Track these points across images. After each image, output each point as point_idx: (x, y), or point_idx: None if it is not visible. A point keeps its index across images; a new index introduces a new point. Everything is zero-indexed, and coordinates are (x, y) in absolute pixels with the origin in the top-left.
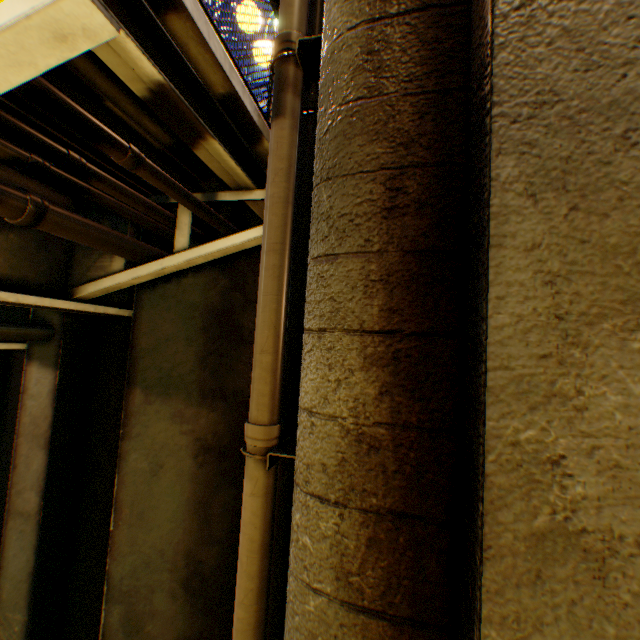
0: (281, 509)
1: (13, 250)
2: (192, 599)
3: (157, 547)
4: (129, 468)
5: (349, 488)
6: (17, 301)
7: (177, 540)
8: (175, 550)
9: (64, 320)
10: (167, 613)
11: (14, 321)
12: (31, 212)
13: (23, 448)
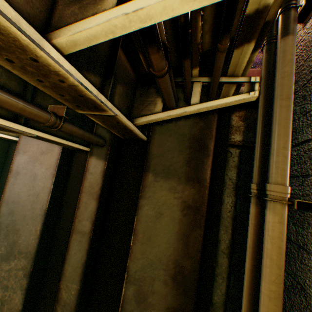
0: (258, 238)
1: (120, 95)
2: (176, 286)
3: (157, 256)
4: (143, 213)
5: None
6: (122, 118)
7: (169, 253)
8: (167, 259)
9: (111, 137)
10: (161, 292)
11: None
12: (166, 69)
13: (83, 198)
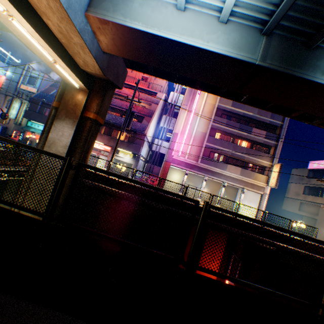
0: None
1: None
2: None
3: None
4: None
5: None
6: None
7: None
8: None
9: None
10: None
11: None
12: None
13: None
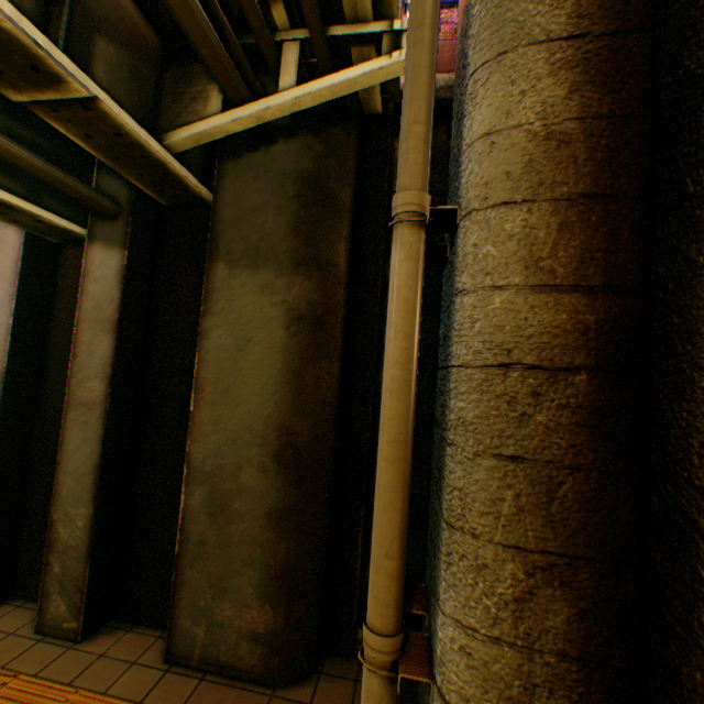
0: None
1: (111, 65)
2: (284, 472)
3: (244, 424)
4: (211, 346)
5: (537, 186)
6: (119, 115)
7: (267, 414)
8: (265, 425)
9: (132, 198)
10: (256, 489)
11: (71, 203)
12: None
13: (84, 336)
